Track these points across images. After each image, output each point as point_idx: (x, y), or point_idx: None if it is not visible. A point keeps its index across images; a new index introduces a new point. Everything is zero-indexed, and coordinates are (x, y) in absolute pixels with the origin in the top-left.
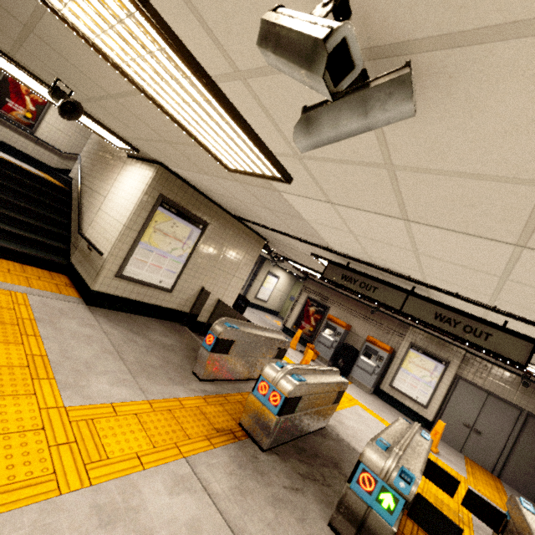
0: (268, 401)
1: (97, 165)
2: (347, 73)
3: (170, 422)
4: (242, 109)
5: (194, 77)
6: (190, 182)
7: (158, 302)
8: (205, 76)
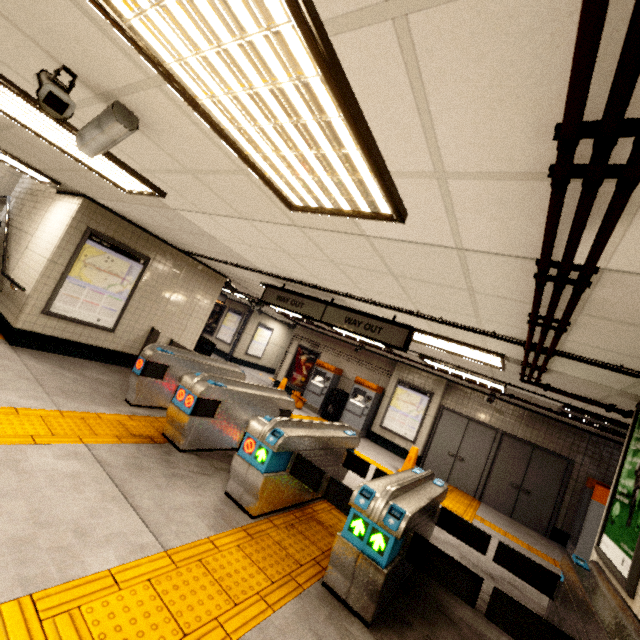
0: (184, 405)
1: (27, 204)
2: (67, 108)
3: (80, 425)
4: None
5: (37, 111)
6: (122, 215)
7: (98, 343)
8: None
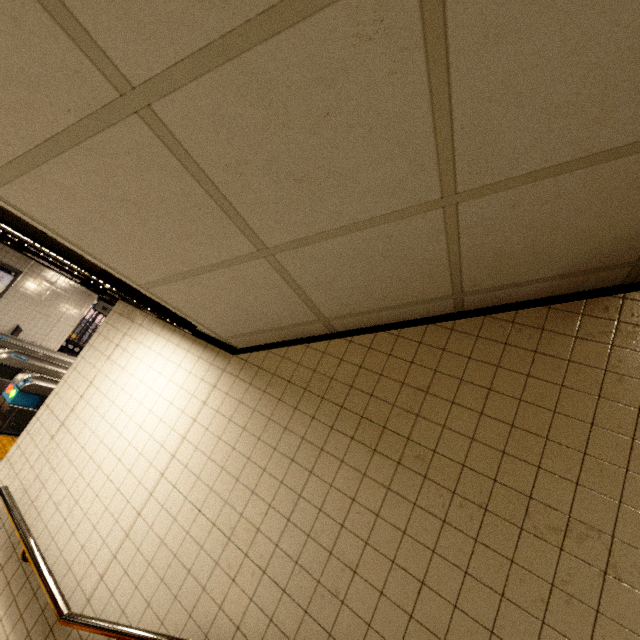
0: None
1: None
2: None
3: None
4: None
5: None
6: None
7: None
8: None
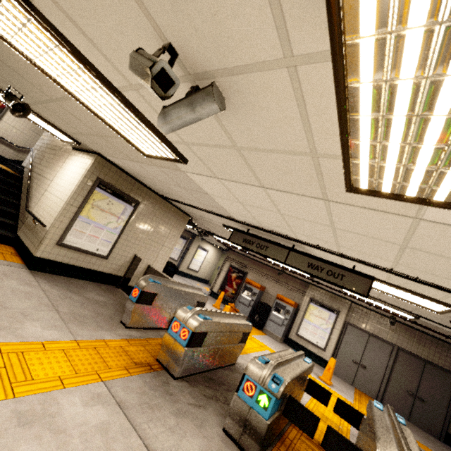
0: (179, 337)
1: (46, 156)
2: (171, 86)
3: (94, 356)
4: (142, 110)
5: (104, 87)
6: (123, 169)
7: (95, 267)
8: (112, 87)
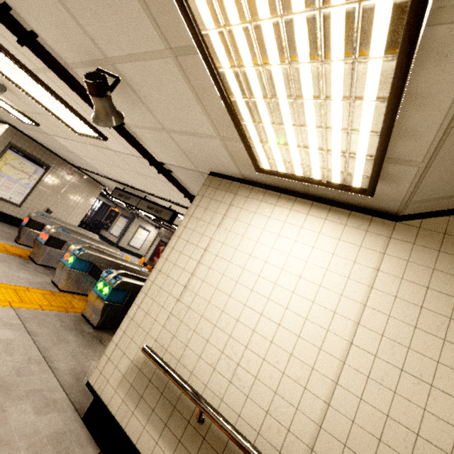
0: (42, 239)
1: None
2: None
3: None
4: None
5: None
6: (33, 138)
7: (9, 212)
8: None
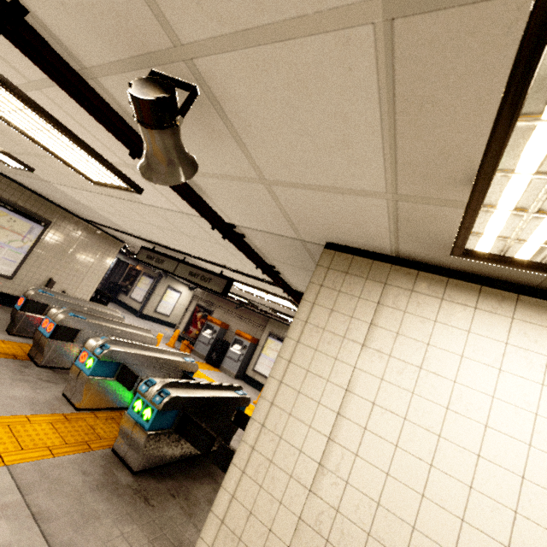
0: (46, 331)
1: None
2: None
3: None
4: None
5: None
6: (26, 186)
7: None
8: None
